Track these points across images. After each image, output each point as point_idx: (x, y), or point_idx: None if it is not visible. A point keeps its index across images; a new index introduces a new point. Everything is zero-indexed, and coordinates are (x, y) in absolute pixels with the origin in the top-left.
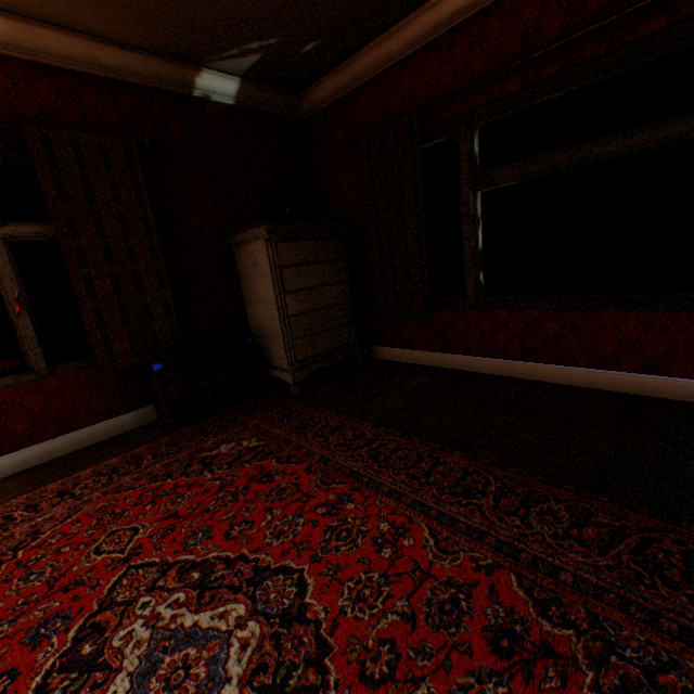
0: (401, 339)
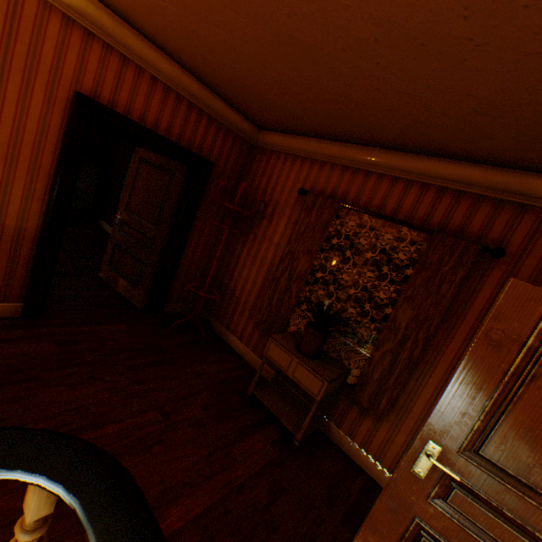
0: (109, 220)
